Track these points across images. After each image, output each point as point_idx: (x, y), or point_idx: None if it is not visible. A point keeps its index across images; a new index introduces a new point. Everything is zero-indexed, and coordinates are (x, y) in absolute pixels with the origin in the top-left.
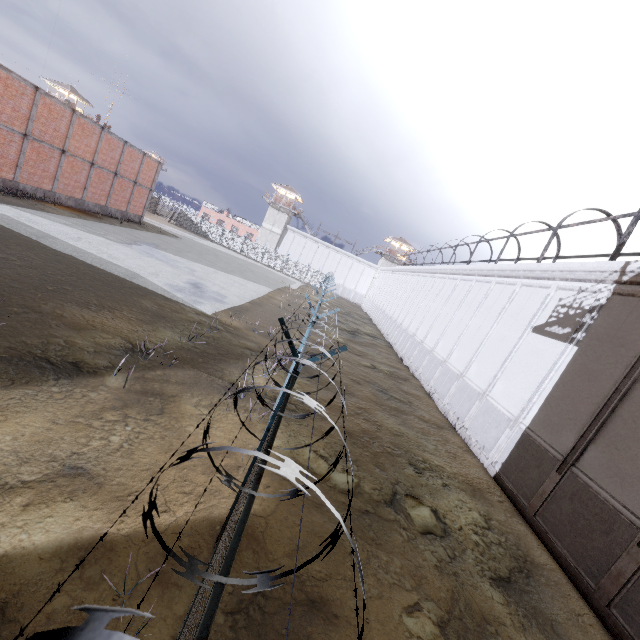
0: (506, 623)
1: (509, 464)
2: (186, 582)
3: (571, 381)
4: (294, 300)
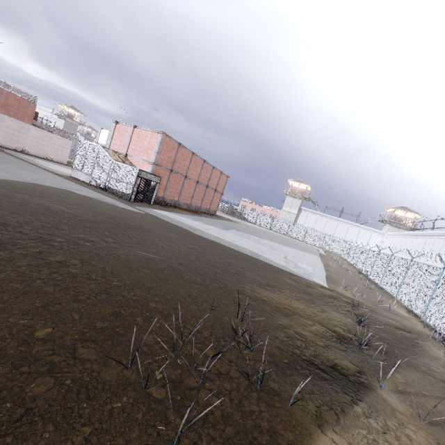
0: None
1: None
2: None
3: None
4: (340, 265)
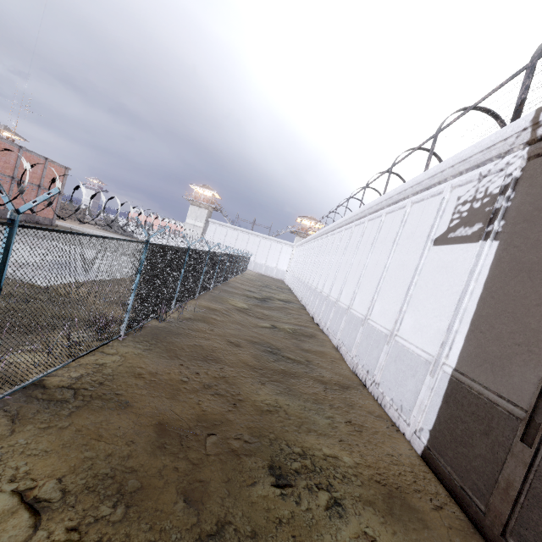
0: None
1: (440, 432)
2: None
3: (502, 288)
4: None
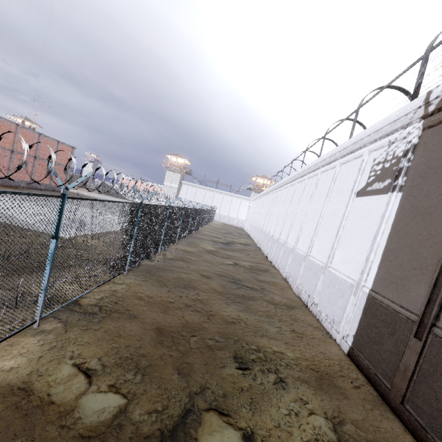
0: None
1: (360, 336)
2: None
3: (404, 227)
4: None
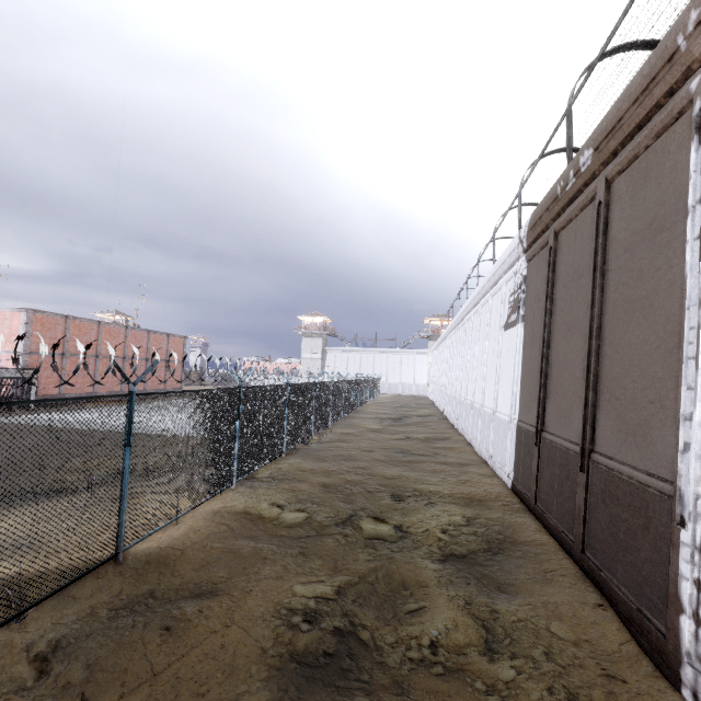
0: (429, 584)
1: (516, 466)
2: (83, 595)
3: (527, 355)
4: None
